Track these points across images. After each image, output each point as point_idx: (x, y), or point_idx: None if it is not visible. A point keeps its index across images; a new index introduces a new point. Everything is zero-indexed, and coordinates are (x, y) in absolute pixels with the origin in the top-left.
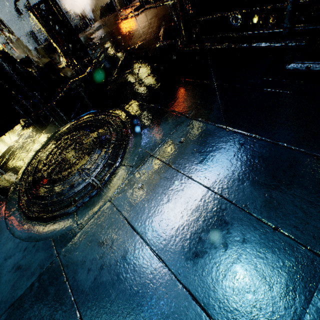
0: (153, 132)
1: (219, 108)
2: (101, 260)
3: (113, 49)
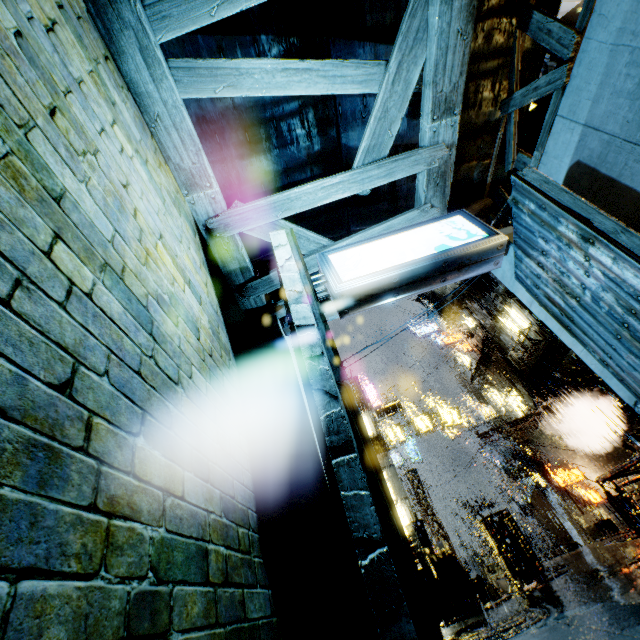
0: (566, 612)
1: (633, 594)
2: None
3: (578, 569)
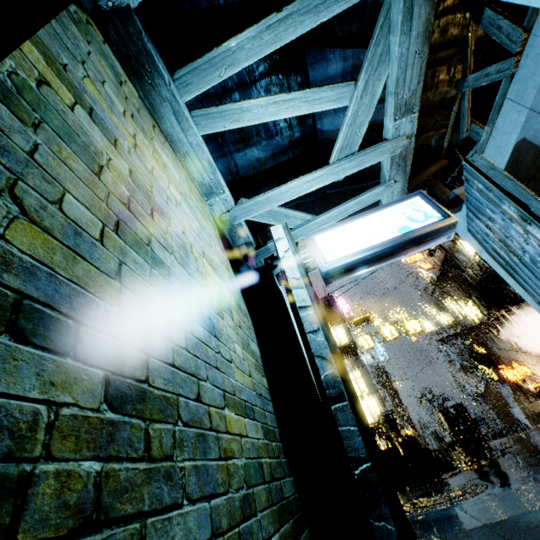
0: (502, 487)
1: None
2: (439, 516)
3: (519, 451)
